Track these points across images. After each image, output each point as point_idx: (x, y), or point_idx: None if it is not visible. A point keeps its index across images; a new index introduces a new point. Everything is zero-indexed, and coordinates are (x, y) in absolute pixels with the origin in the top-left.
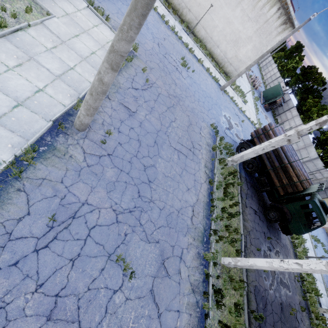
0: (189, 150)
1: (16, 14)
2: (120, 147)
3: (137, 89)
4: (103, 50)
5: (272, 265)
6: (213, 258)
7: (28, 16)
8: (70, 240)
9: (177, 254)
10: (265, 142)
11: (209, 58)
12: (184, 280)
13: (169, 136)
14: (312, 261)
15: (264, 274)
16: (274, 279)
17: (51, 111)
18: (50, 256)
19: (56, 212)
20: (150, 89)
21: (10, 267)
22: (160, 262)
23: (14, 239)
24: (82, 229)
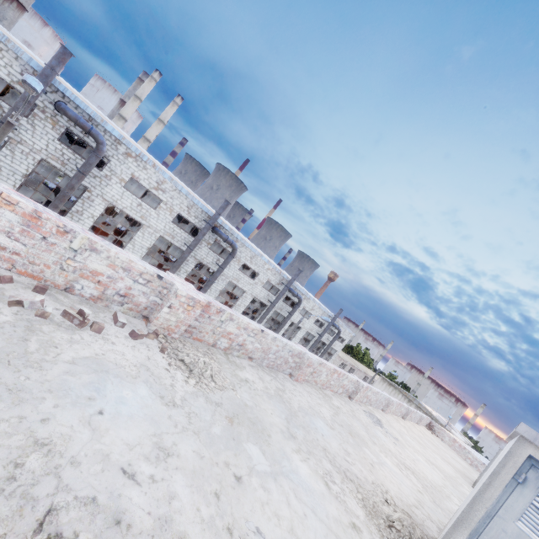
0: None
1: None
2: None
3: None
4: None
5: None
6: None
7: None
8: None
9: None
10: None
11: None
12: None
13: None
14: None
15: None
16: None
17: None
18: None
19: None
20: None
21: None
22: None
23: None
24: None
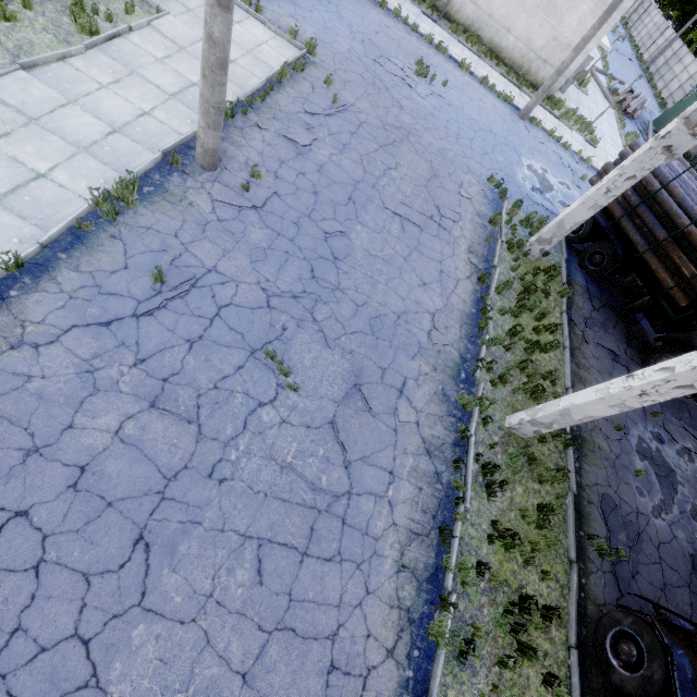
0: (430, 219)
1: (112, 16)
2: (278, 200)
3: (315, 115)
4: (250, 57)
5: (609, 392)
6: (482, 410)
7: (130, 19)
8: (187, 314)
9: (391, 383)
10: (610, 173)
11: (491, 60)
12: (408, 429)
13: (382, 191)
14: (696, 352)
15: (636, 482)
16: (673, 502)
17: (161, 142)
18: (156, 328)
19: (166, 274)
20: (343, 116)
21: (100, 327)
22: (352, 383)
23: (106, 293)
24: (207, 304)
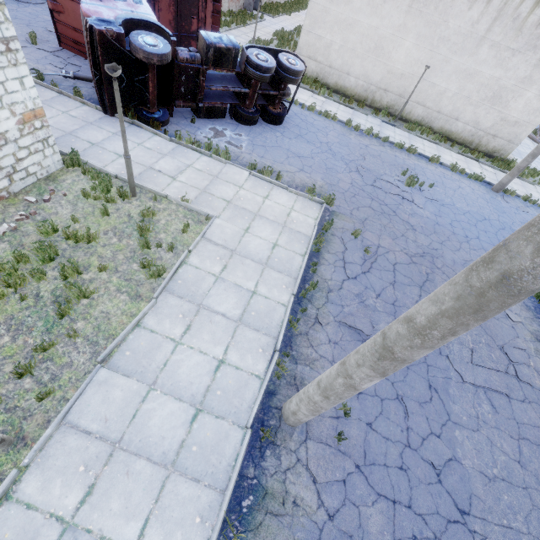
0: (506, 373)
1: (173, 245)
2: (371, 433)
3: (356, 277)
4: (286, 232)
5: None
6: None
7: (186, 237)
8: None
9: None
10: None
11: (445, 143)
12: None
13: (451, 355)
14: None
15: None
16: None
17: (243, 401)
18: None
19: None
20: (377, 264)
21: None
22: None
23: None
24: None
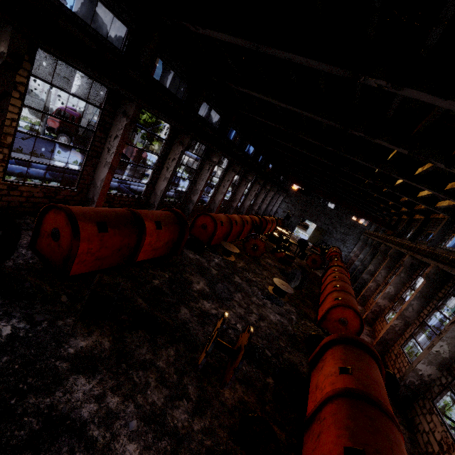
0: None
1: None
2: None
3: None
4: None
5: None
6: None
7: None
8: None
9: None
10: None
11: None
12: None
13: None
14: None
15: None
16: None
17: None
18: None
19: None
20: None
21: None
22: None
23: None
24: None
